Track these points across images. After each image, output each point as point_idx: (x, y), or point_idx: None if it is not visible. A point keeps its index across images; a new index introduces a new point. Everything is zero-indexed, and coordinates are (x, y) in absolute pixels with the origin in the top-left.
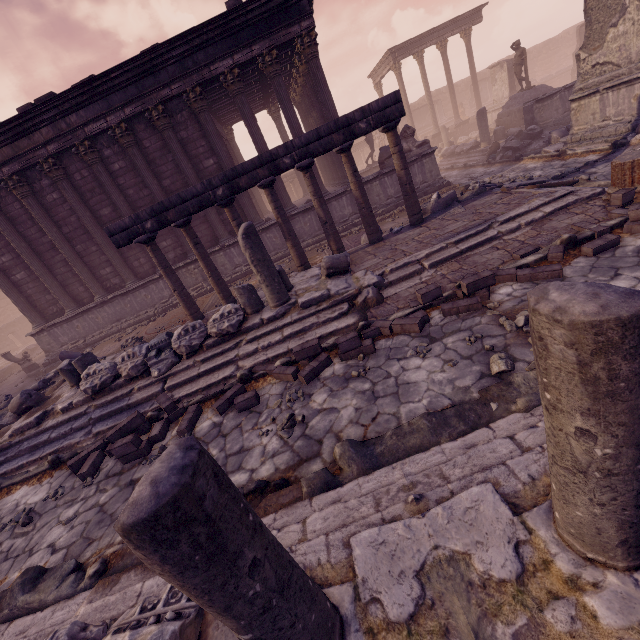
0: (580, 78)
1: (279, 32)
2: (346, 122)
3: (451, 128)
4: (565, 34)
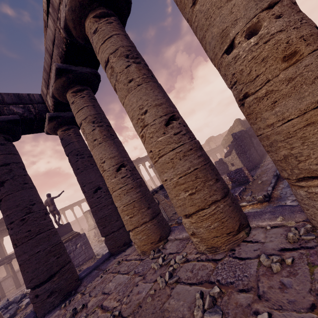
0: (89, 226)
1: (0, 227)
2: (10, 256)
3: (87, 227)
4: None
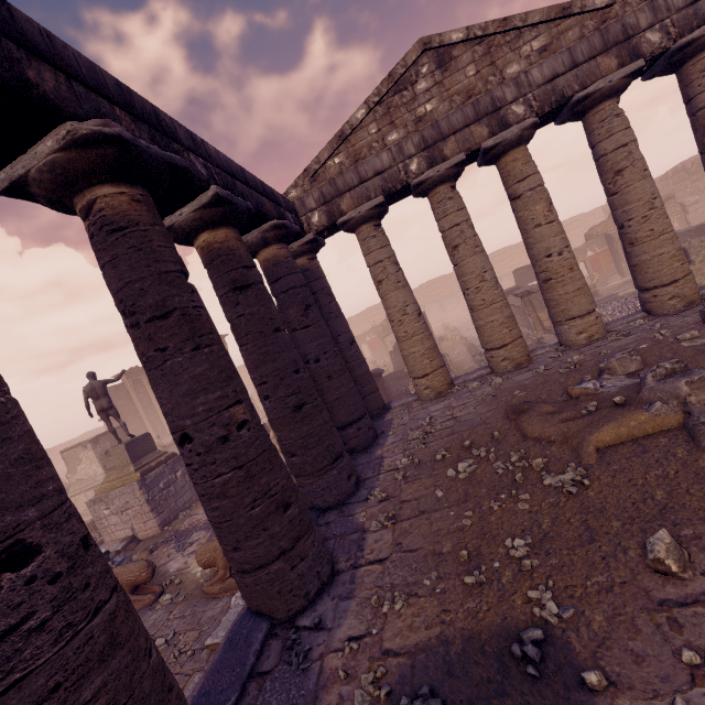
0: (72, 485)
1: None
2: None
3: None
4: (85, 436)
